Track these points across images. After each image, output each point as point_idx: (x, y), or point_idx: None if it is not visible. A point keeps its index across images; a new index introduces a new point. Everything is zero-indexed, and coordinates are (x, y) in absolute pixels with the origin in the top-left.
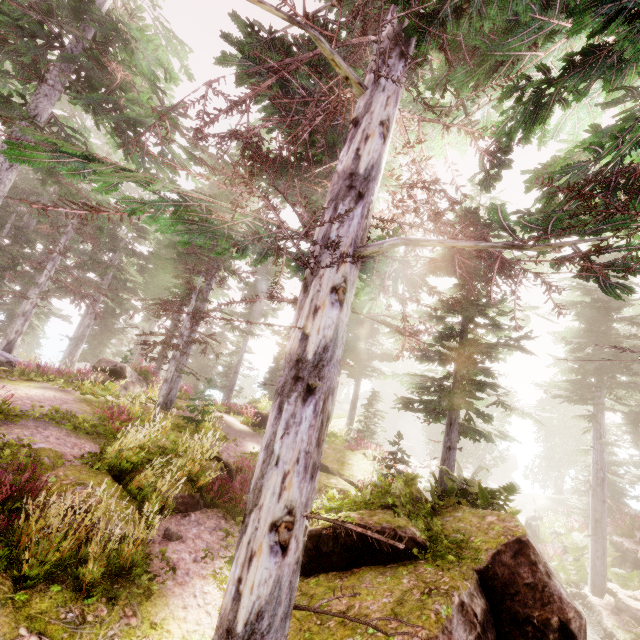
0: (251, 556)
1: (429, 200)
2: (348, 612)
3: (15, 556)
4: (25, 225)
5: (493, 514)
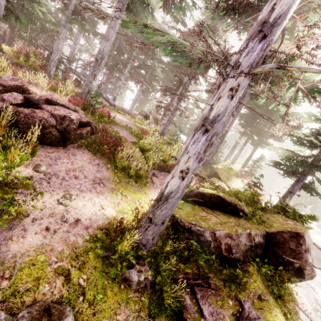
0: (173, 177)
1: None
2: (204, 217)
3: (115, 160)
4: (121, 45)
5: (293, 222)
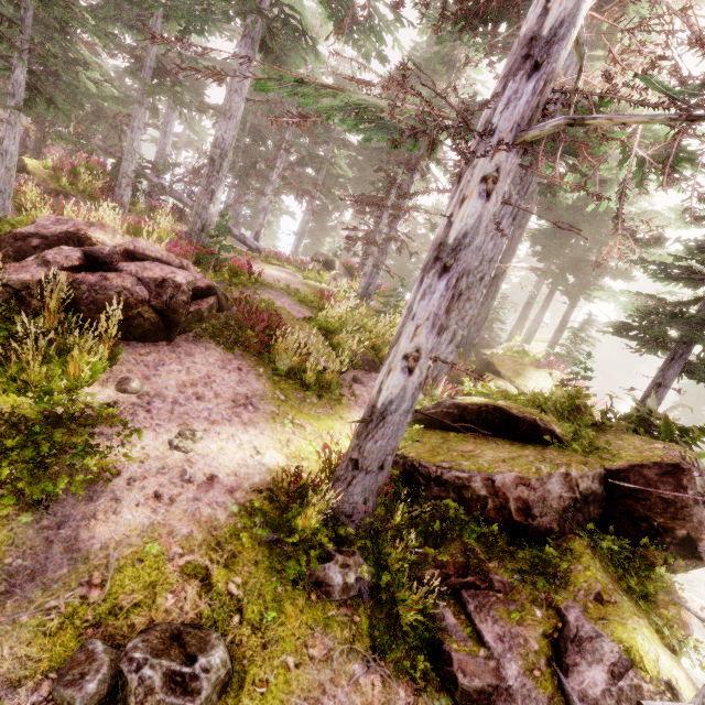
0: (390, 371)
1: (692, 35)
2: (469, 452)
3: (272, 358)
4: (259, 122)
5: (665, 444)
